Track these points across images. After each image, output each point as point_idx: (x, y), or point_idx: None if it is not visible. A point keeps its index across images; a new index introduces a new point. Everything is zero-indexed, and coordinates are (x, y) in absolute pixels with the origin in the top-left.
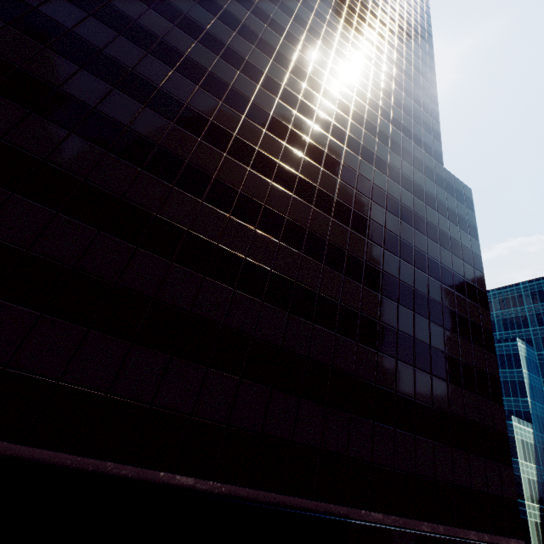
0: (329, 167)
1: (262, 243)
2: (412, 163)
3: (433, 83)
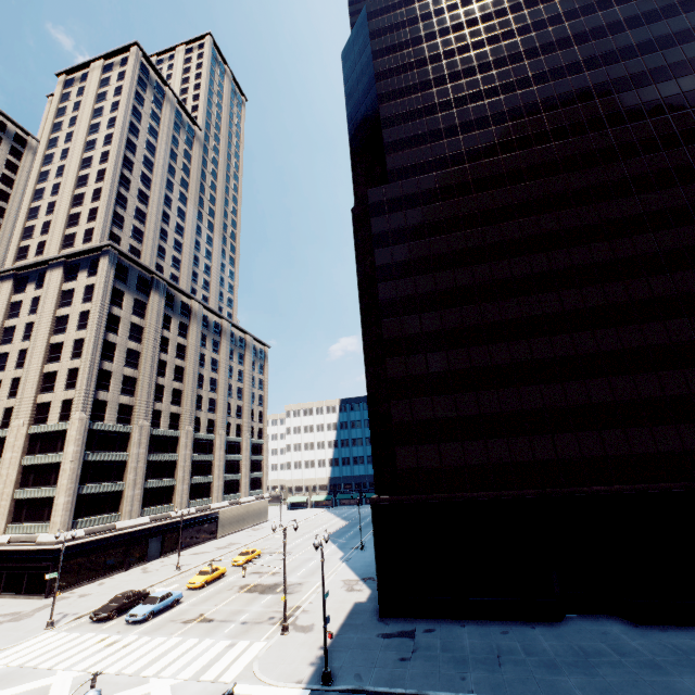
0: None
1: None
2: None
3: None
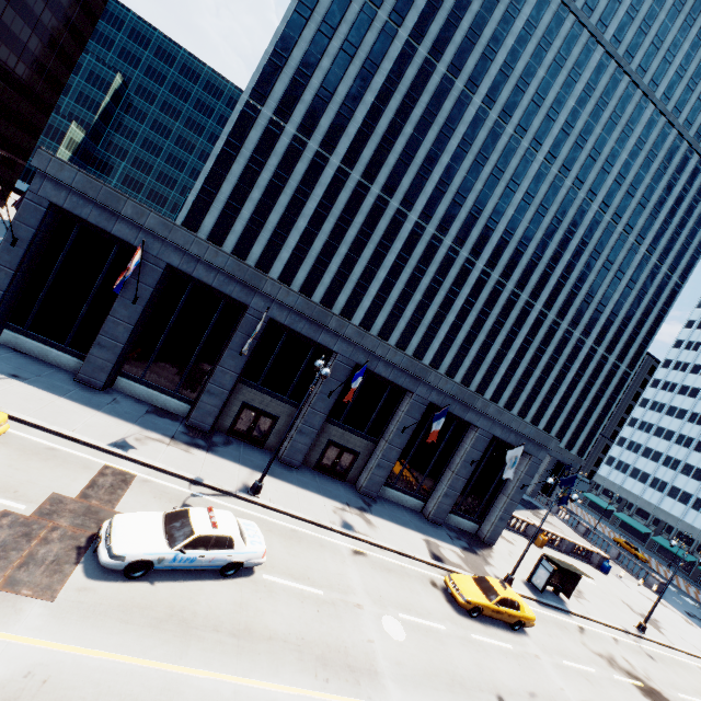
0: None
1: None
2: None
3: None
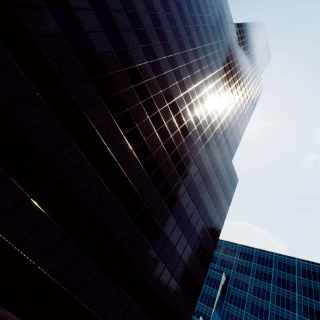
0: (177, 119)
1: (112, 128)
2: (219, 149)
3: (246, 123)
